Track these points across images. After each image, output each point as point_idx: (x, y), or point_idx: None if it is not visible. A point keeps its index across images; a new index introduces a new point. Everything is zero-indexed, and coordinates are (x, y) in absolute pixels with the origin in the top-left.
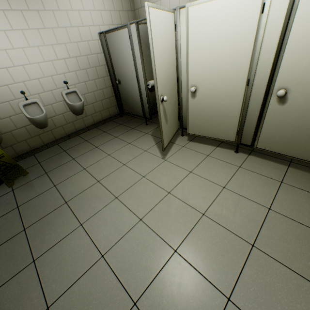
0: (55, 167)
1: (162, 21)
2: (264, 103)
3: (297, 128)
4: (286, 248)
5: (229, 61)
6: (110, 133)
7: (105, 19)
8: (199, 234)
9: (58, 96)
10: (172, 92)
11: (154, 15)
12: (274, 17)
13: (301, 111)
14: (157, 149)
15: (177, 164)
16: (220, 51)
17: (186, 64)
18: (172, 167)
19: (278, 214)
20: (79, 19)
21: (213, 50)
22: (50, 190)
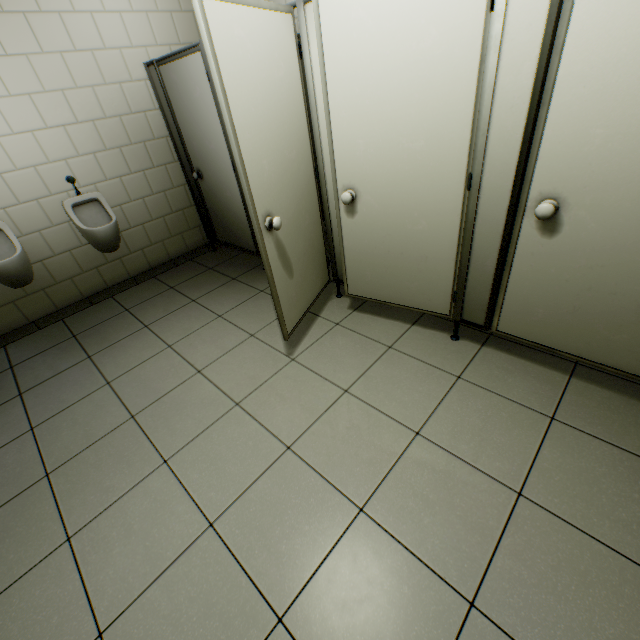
0: (45, 380)
1: (252, 34)
2: (508, 232)
3: (587, 292)
4: (555, 614)
5: (424, 130)
6: (182, 292)
7: (161, 31)
8: (344, 568)
9: (55, 212)
10: (301, 203)
11: (223, 19)
12: (521, 20)
13: (594, 253)
14: (279, 332)
15: (318, 370)
16: (400, 107)
17: (328, 137)
18: (306, 379)
19: (539, 509)
20: (93, 33)
21: (384, 104)
22: (18, 440)
